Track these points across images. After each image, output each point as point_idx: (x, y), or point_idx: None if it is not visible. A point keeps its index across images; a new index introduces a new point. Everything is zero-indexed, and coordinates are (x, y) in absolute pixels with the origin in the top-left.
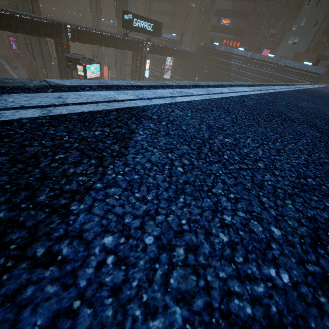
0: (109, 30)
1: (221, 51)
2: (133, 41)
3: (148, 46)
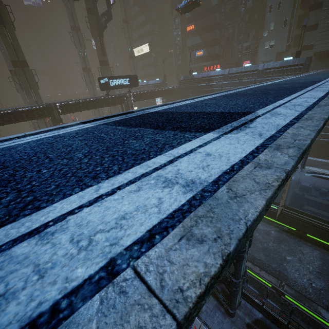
0: None
1: (200, 77)
2: (116, 97)
3: (132, 96)
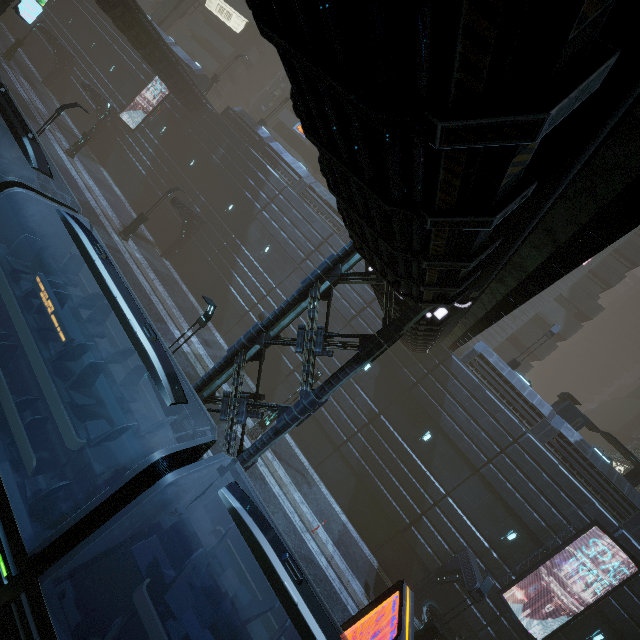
0: None
1: (266, 141)
2: None
3: None
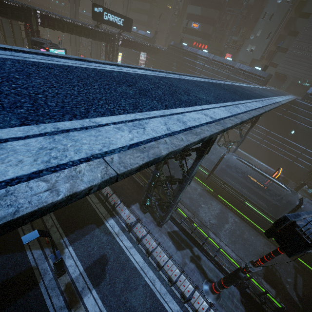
0: (89, 22)
1: (188, 51)
2: (105, 33)
3: (120, 40)
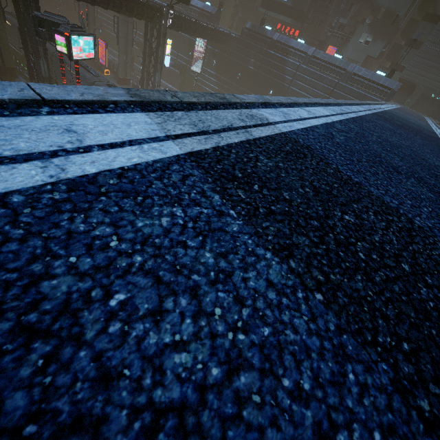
0: None
1: (275, 40)
2: (147, 5)
3: (170, 17)
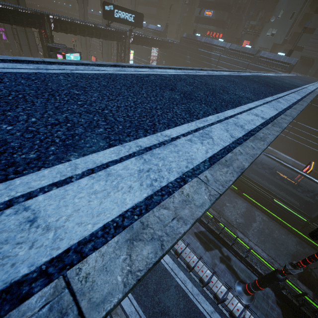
0: (97, 21)
1: (202, 42)
2: (116, 32)
3: (131, 37)
